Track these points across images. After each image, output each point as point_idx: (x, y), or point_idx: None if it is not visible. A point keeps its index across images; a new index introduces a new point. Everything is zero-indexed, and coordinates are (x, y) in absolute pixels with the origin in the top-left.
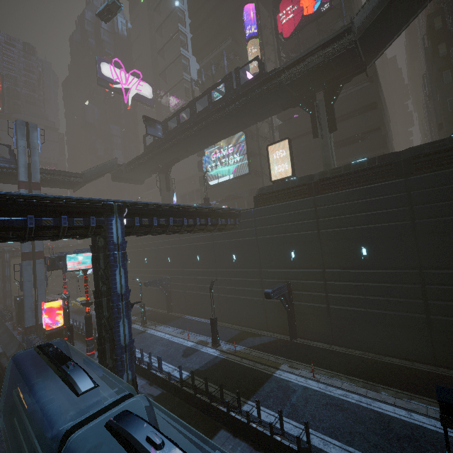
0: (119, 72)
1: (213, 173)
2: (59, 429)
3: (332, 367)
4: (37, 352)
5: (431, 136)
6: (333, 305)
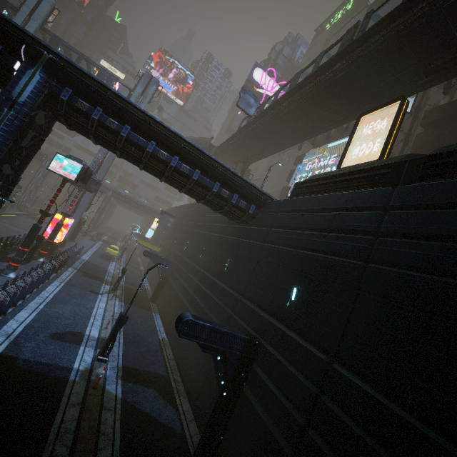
0: (268, 80)
1: None
2: None
3: None
4: None
5: None
6: None
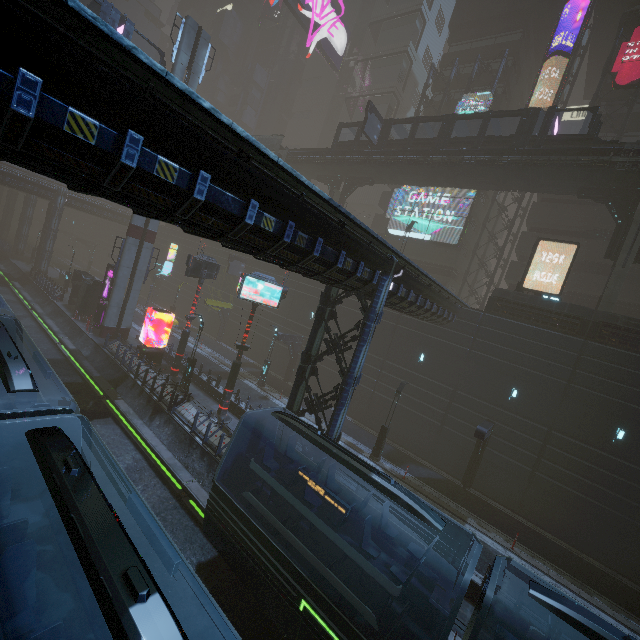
0: None
1: (401, 219)
2: (420, 563)
3: (528, 544)
4: (286, 424)
5: None
6: (540, 473)
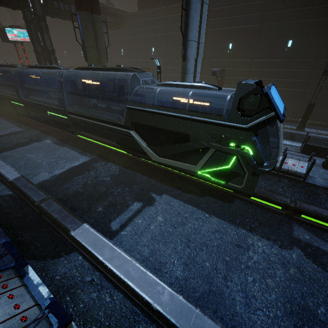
0: None
1: None
2: None
3: None
4: None
5: None
6: None
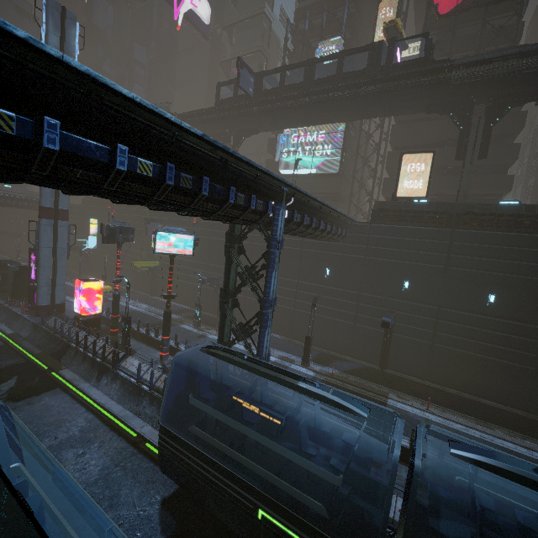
0: None
1: (289, 159)
2: (354, 451)
3: (439, 402)
4: (215, 356)
5: (534, 186)
6: (438, 343)
